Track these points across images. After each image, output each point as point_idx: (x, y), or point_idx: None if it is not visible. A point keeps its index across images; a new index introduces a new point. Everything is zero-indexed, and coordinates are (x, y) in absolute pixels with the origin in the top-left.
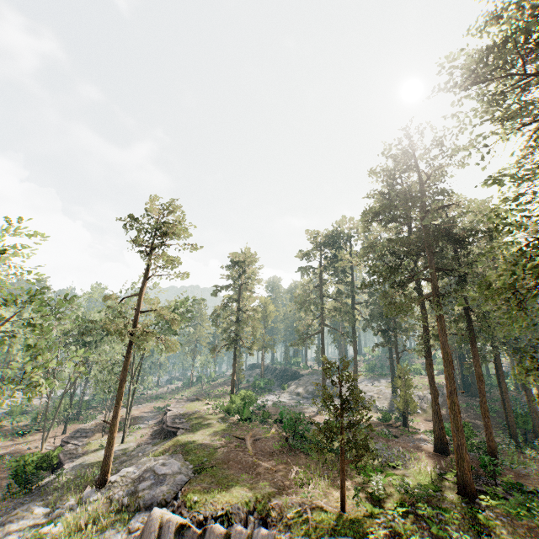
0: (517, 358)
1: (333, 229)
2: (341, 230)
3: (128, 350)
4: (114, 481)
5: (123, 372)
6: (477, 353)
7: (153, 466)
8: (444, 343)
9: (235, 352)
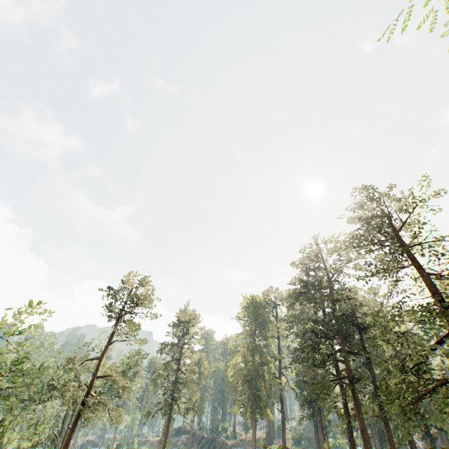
0: (428, 440)
1: (263, 296)
2: (269, 298)
3: (75, 420)
4: None
5: (63, 448)
6: (392, 437)
7: None
8: (362, 427)
9: (169, 418)
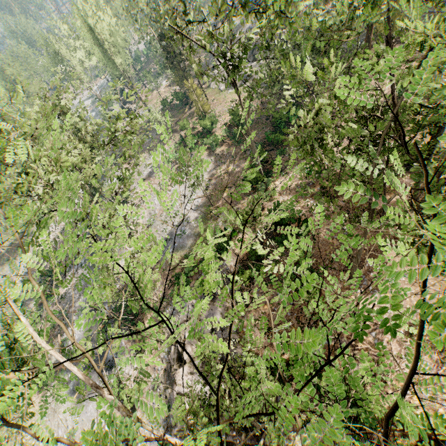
0: None
1: None
2: None
3: None
4: (237, 37)
5: None
6: None
7: (249, 27)
8: None
9: None
